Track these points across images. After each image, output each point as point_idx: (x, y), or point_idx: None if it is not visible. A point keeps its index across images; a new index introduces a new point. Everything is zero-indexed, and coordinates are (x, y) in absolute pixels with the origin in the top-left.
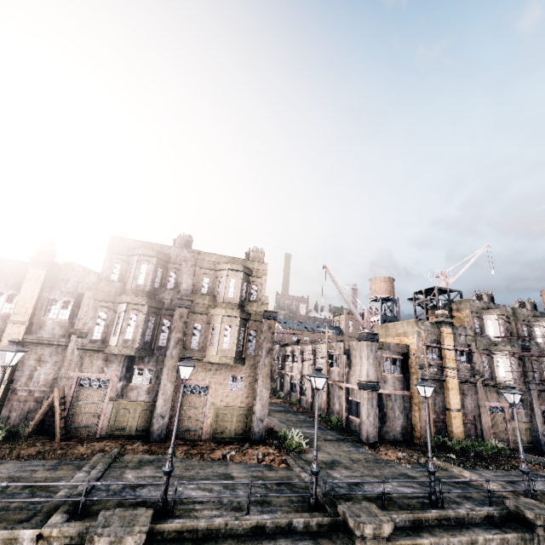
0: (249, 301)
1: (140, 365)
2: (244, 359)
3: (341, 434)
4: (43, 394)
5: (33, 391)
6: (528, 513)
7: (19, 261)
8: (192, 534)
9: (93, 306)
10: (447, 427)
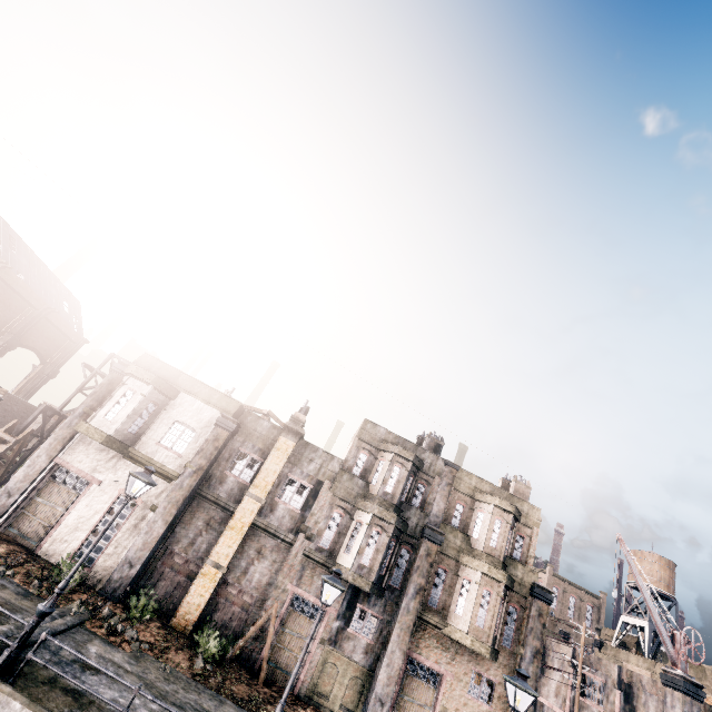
0: (513, 559)
1: (363, 605)
2: (498, 652)
3: None
4: (251, 600)
5: (243, 591)
6: None
7: (270, 423)
8: None
9: (329, 501)
10: None
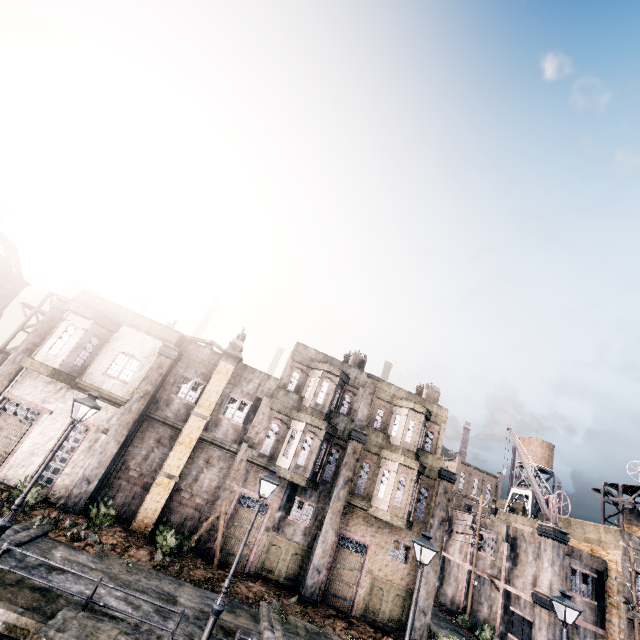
0: (424, 450)
1: (301, 497)
2: (412, 524)
3: None
4: (203, 502)
5: (195, 495)
6: None
7: (210, 350)
8: None
9: (268, 415)
10: None
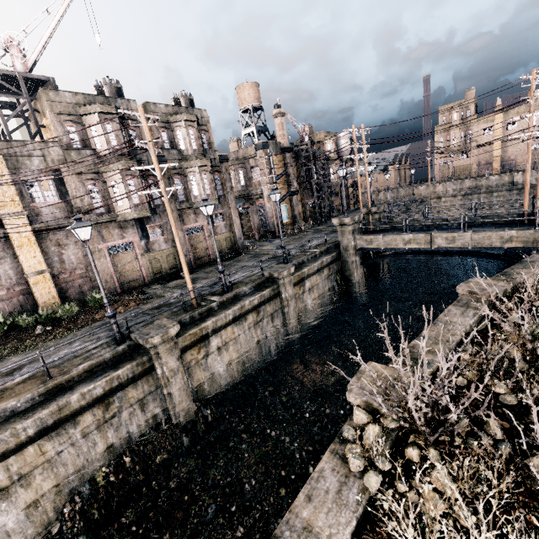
0: None
1: None
2: None
3: None
4: None
5: None
6: None
7: None
8: None
9: None
10: (34, 297)
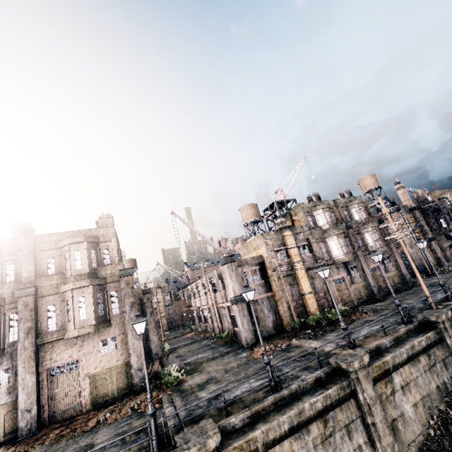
0: (102, 266)
1: None
2: (109, 321)
3: (230, 347)
4: None
5: None
6: (342, 364)
7: None
8: None
9: None
10: (306, 308)
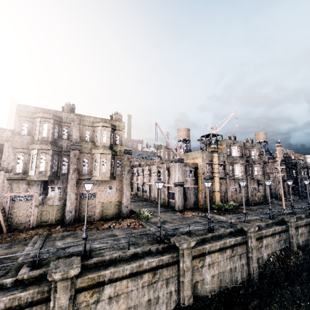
0: (115, 144)
1: (52, 185)
2: (115, 177)
3: (166, 208)
4: None
5: None
6: (245, 228)
7: None
8: (102, 263)
9: (12, 152)
10: (213, 199)
